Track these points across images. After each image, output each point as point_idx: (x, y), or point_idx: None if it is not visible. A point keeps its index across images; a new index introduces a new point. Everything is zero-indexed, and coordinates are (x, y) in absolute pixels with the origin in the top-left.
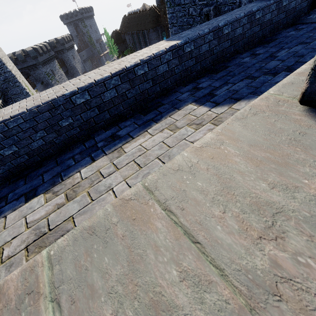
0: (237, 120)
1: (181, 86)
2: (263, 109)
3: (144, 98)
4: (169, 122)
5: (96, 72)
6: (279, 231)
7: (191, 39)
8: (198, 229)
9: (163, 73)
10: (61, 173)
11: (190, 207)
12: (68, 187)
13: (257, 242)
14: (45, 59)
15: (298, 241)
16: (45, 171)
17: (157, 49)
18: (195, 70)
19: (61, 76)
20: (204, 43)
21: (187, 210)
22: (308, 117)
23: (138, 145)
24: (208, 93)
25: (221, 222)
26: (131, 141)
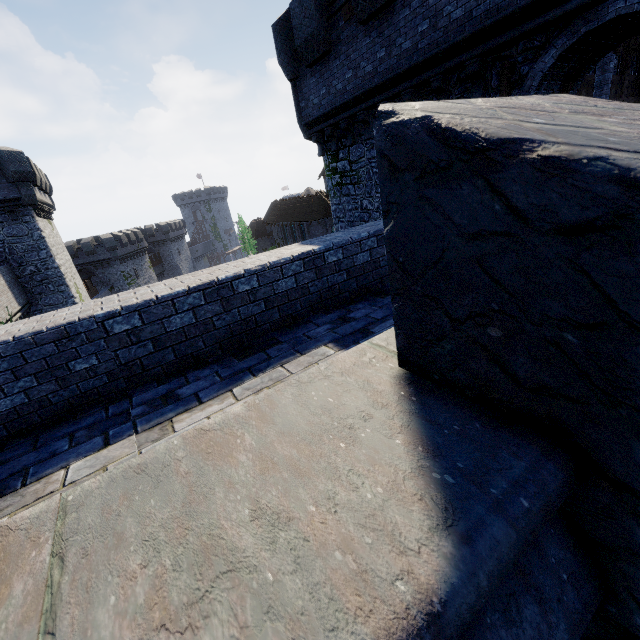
0: (296, 384)
1: (322, 313)
2: (344, 369)
3: (249, 329)
4: (278, 375)
5: (168, 283)
6: (202, 614)
7: (337, 245)
8: (75, 602)
9: (287, 292)
10: (31, 467)
11: (101, 550)
12: (27, 503)
13: (150, 636)
14: (129, 251)
15: (216, 638)
16: (2, 461)
17: (279, 256)
18: (348, 289)
19: (150, 279)
20: (362, 251)
21: (92, 558)
22: (394, 388)
23: (205, 417)
24: (362, 329)
25: (126, 588)
26: (195, 409)
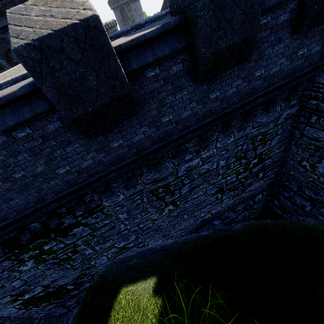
0: None
1: None
2: None
3: None
4: None
5: None
6: None
7: (115, 35)
8: None
9: None
10: None
11: None
12: None
13: None
14: None
15: None
16: None
17: None
18: None
19: None
20: None
21: None
22: None
23: None
24: None
25: None
26: None
